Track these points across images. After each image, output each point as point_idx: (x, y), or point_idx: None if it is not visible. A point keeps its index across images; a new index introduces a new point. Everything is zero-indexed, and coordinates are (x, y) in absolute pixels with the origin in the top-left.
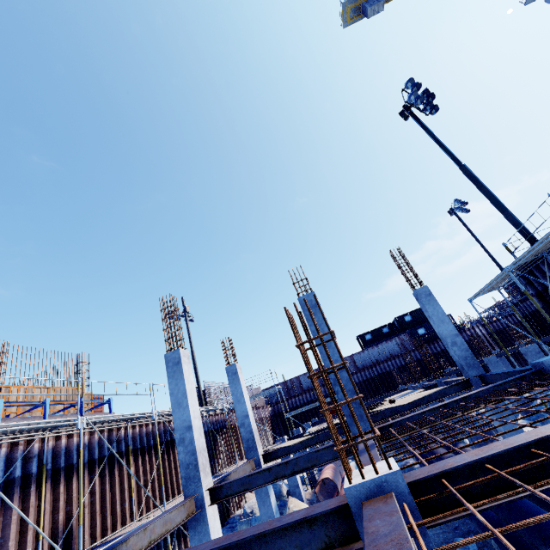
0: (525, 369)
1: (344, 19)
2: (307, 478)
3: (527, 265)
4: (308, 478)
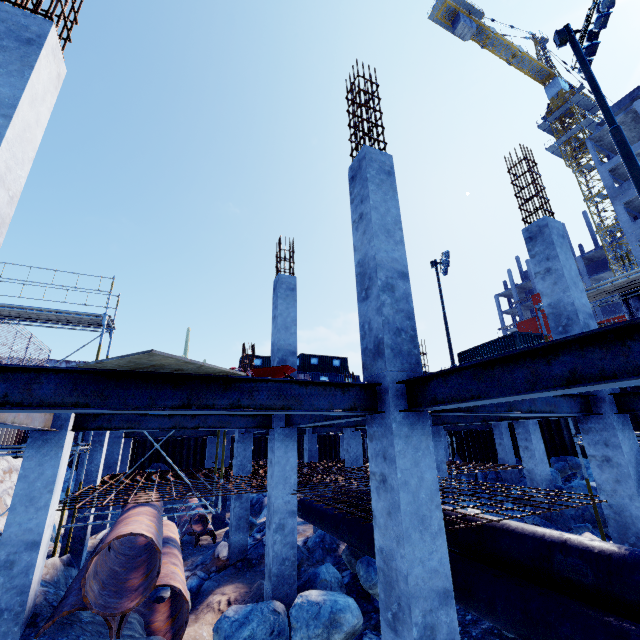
0: None
1: (436, 8)
2: (56, 527)
3: None
4: (68, 528)
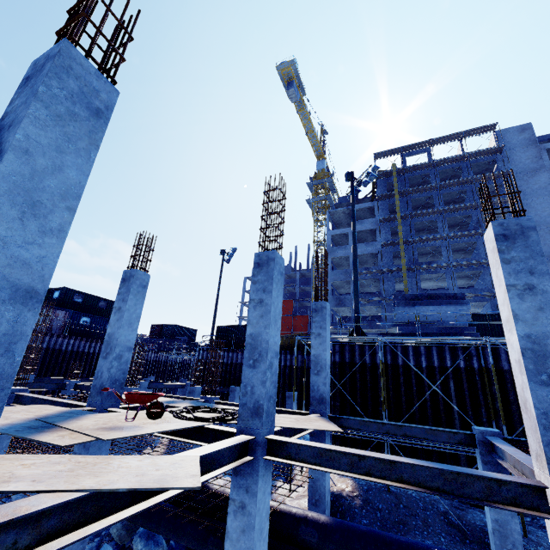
0: (439, 430)
1: (283, 65)
2: None
3: (358, 341)
4: None
